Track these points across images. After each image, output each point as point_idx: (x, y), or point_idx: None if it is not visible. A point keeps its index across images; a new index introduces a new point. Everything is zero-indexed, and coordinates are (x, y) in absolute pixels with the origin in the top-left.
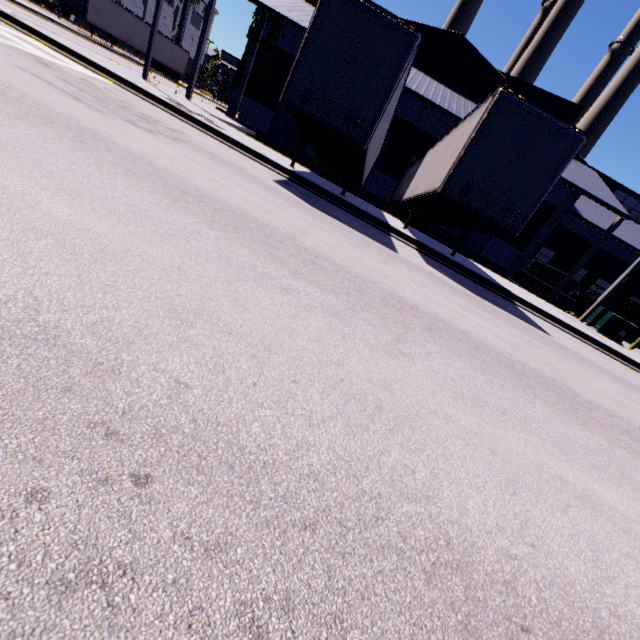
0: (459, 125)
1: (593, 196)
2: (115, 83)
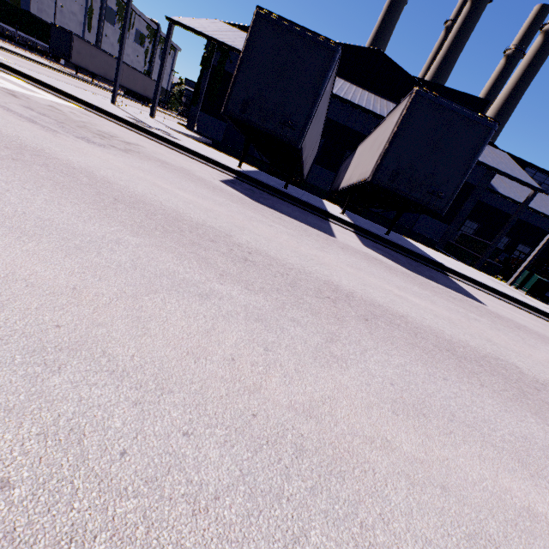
0: (383, 122)
1: (507, 174)
2: (83, 108)
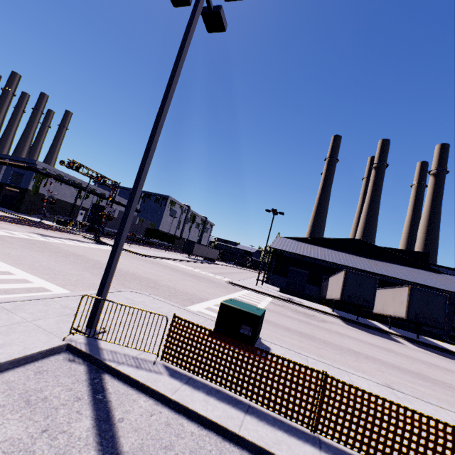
0: (393, 288)
1: None
2: (272, 298)
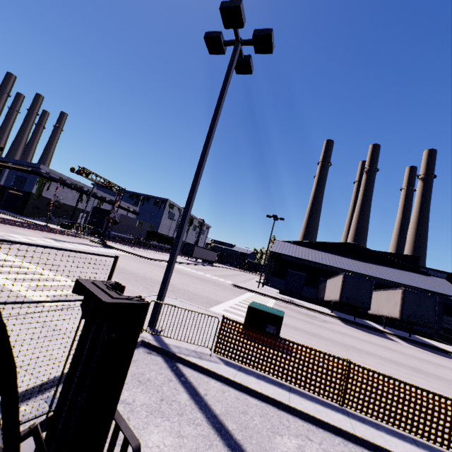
0: (387, 290)
1: (451, 296)
2: (275, 299)
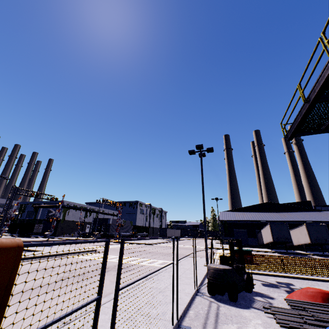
0: (298, 227)
1: None
2: None
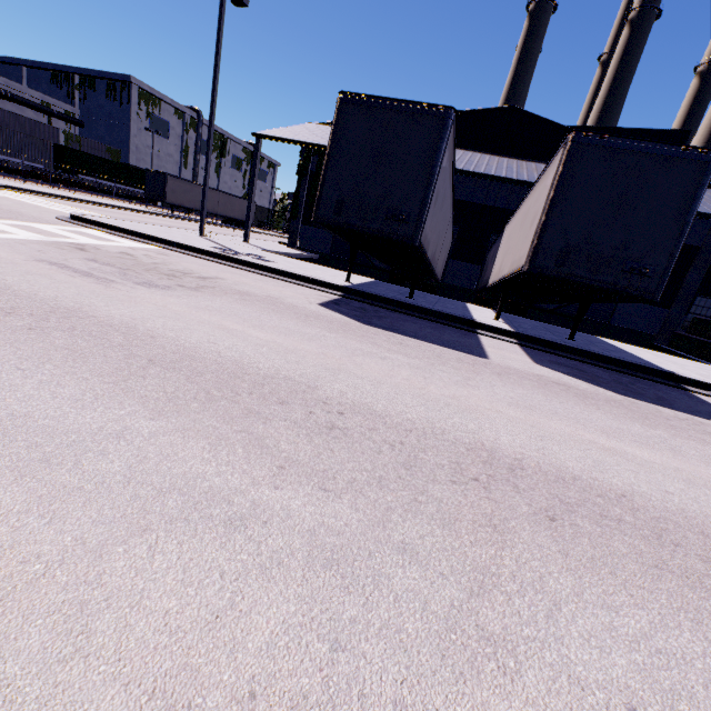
0: (532, 189)
1: None
2: (163, 247)
